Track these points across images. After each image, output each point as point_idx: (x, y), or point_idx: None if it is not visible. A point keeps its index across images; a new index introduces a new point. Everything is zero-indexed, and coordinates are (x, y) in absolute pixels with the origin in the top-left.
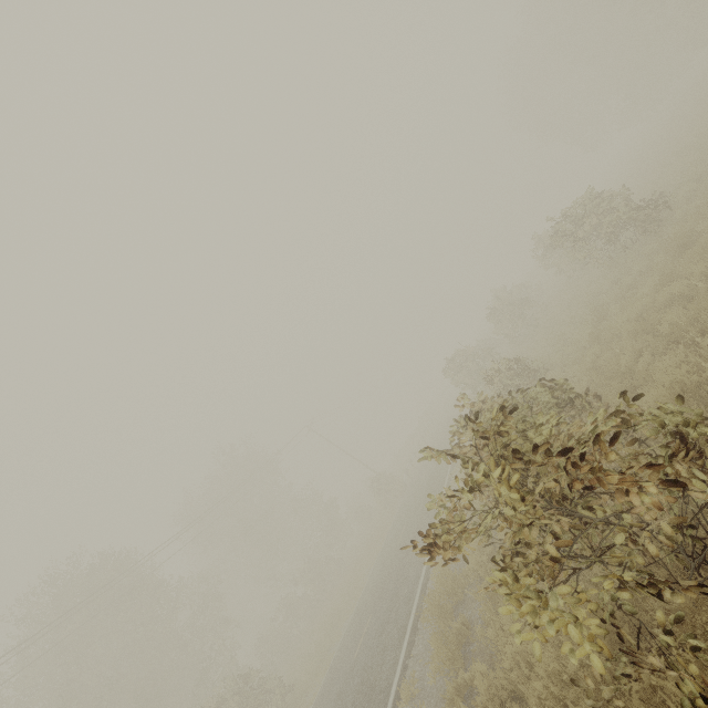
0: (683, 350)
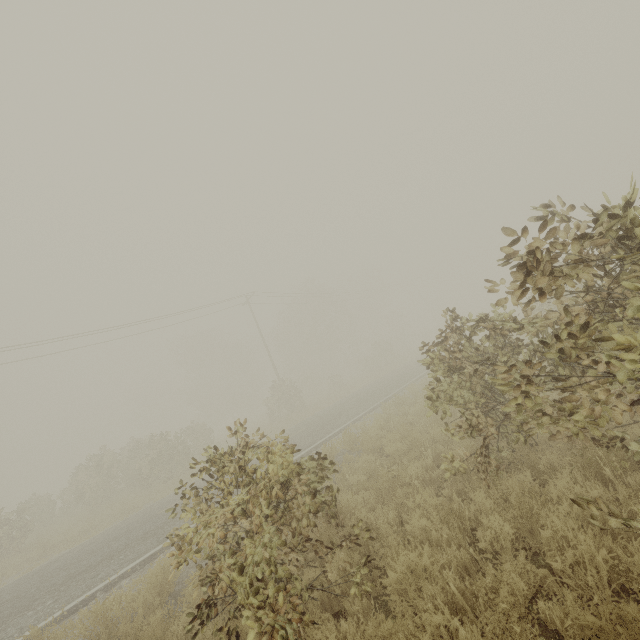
0: None
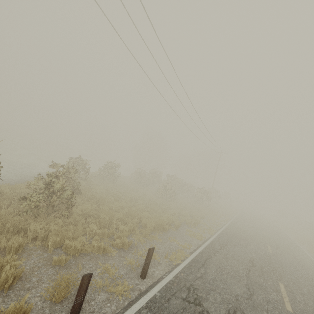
0: None
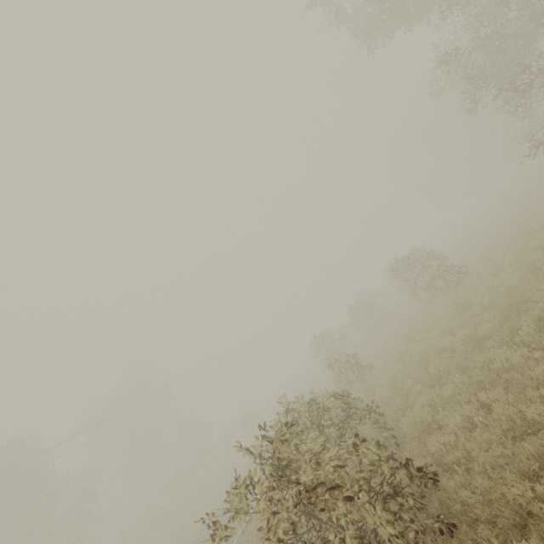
0: (437, 390)
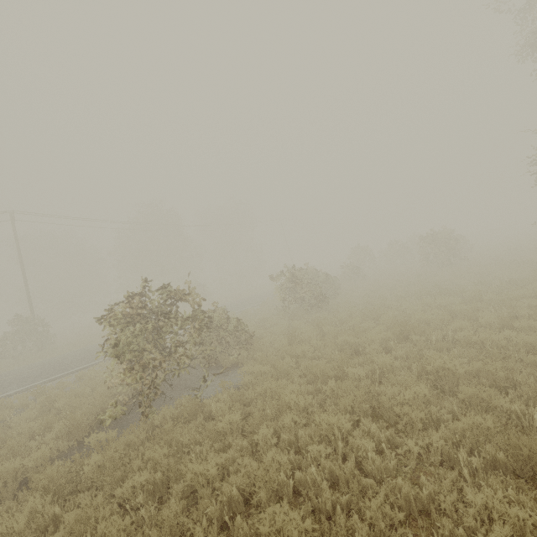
0: None
